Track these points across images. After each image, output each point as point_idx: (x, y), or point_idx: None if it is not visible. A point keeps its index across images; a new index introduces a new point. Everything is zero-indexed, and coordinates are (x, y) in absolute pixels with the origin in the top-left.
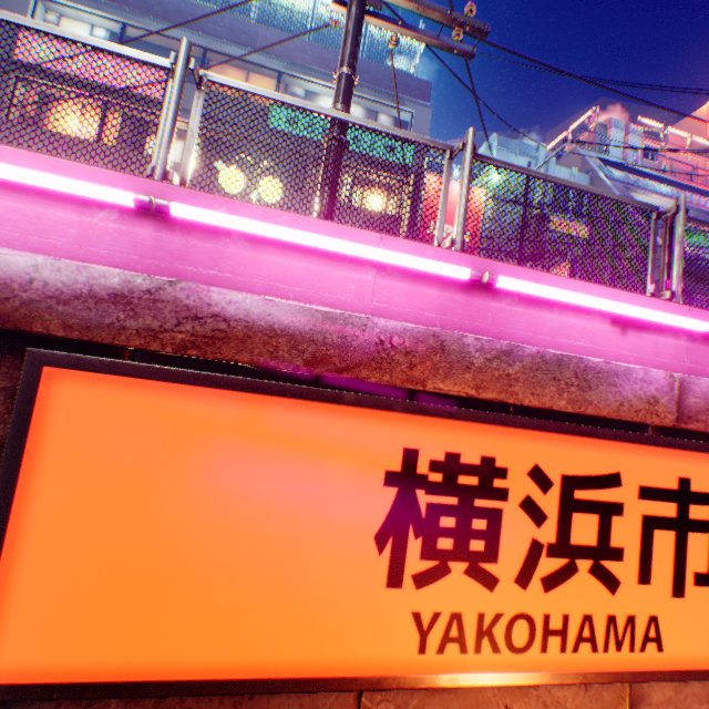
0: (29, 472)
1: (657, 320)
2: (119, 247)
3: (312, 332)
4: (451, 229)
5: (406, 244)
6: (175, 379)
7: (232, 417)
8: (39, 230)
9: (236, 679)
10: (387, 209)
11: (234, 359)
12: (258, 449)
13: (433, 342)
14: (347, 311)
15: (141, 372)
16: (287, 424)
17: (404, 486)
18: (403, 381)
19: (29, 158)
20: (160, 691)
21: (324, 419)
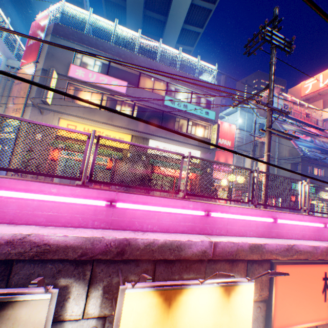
0: (275, 286)
1: None
2: (261, 227)
3: (311, 250)
4: (224, 141)
5: (306, 216)
6: (292, 263)
7: (300, 270)
8: (249, 226)
9: (304, 324)
10: (204, 135)
11: (302, 258)
12: (304, 275)
13: (327, 248)
14: (298, 235)
15: (287, 263)
16: (307, 270)
17: (324, 279)
18: (324, 258)
19: (247, 210)
20: (295, 327)
21: (312, 267)
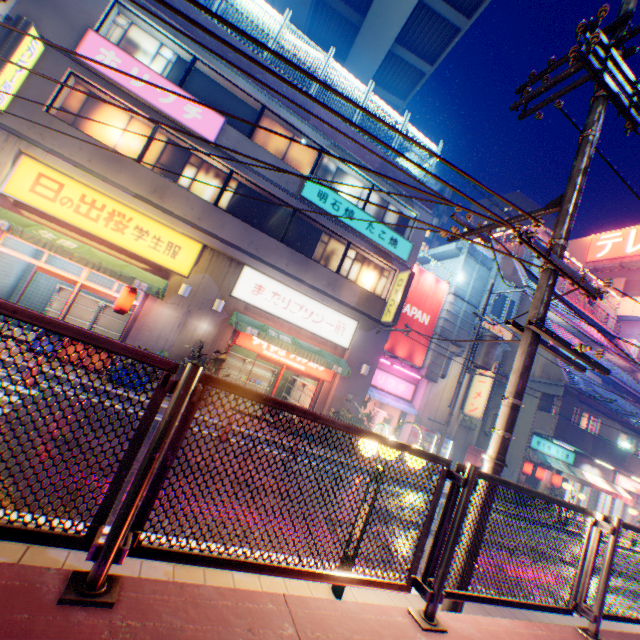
0: None
1: None
2: None
3: None
4: (417, 311)
5: None
6: None
7: None
8: None
9: None
10: (376, 288)
11: None
12: None
13: None
14: None
15: None
16: None
17: None
18: None
19: None
20: None
21: None
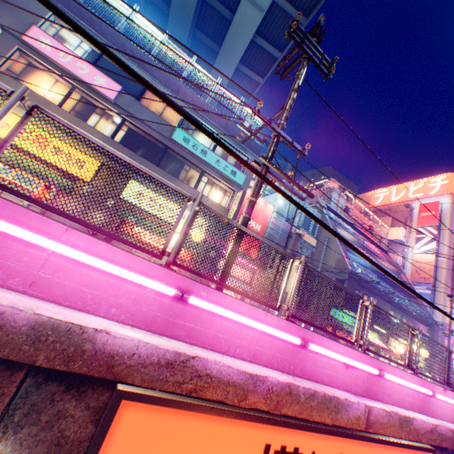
0: None
1: (361, 367)
2: (152, 307)
3: (243, 383)
4: (252, 222)
5: (274, 317)
6: (180, 406)
7: (199, 427)
8: (116, 294)
9: None
10: (223, 202)
11: (209, 397)
12: (206, 445)
13: (287, 389)
14: (244, 350)
15: (165, 402)
16: (221, 431)
17: None
18: (273, 409)
19: (123, 254)
20: None
21: (237, 427)
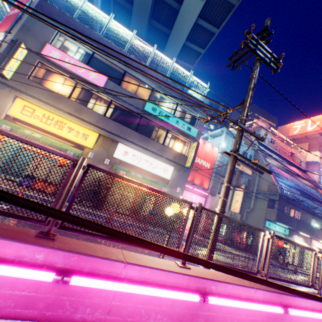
0: None
1: None
2: (181, 306)
3: None
4: (203, 161)
5: (261, 291)
6: None
7: None
8: (159, 303)
9: None
10: (182, 151)
11: None
12: None
13: None
14: (243, 321)
15: None
16: None
17: None
18: None
19: (160, 273)
20: None
21: None
